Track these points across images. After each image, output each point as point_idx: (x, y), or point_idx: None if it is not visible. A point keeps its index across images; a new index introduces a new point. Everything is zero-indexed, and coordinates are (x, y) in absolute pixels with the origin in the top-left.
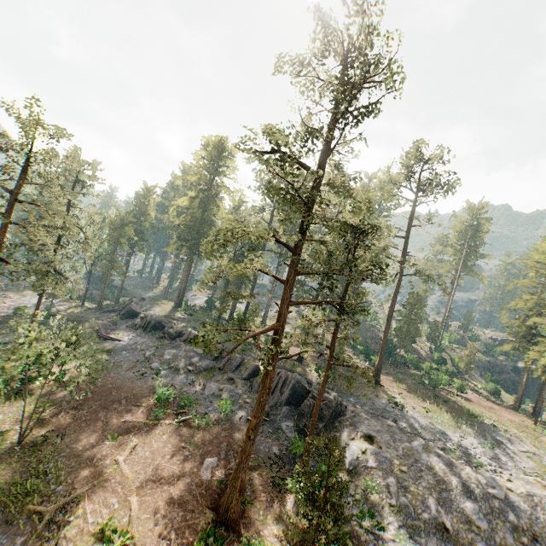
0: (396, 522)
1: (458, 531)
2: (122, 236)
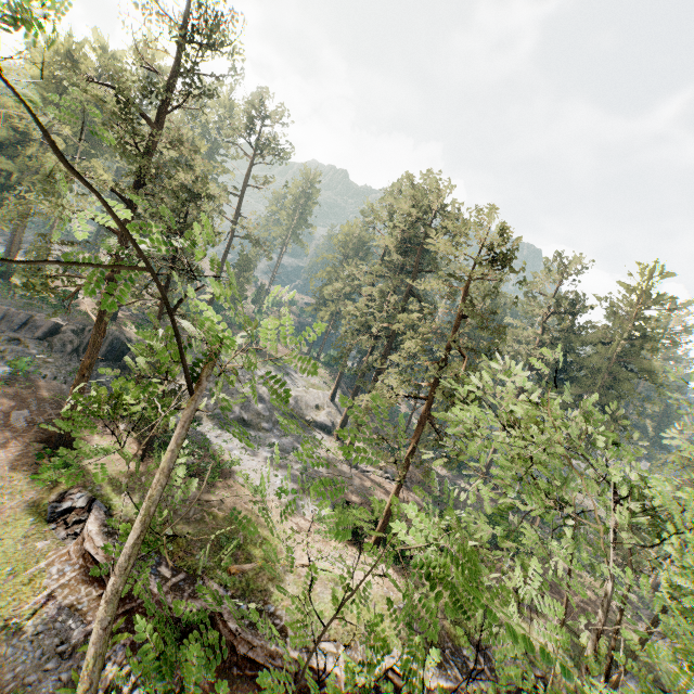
0: (211, 424)
1: (252, 420)
2: None
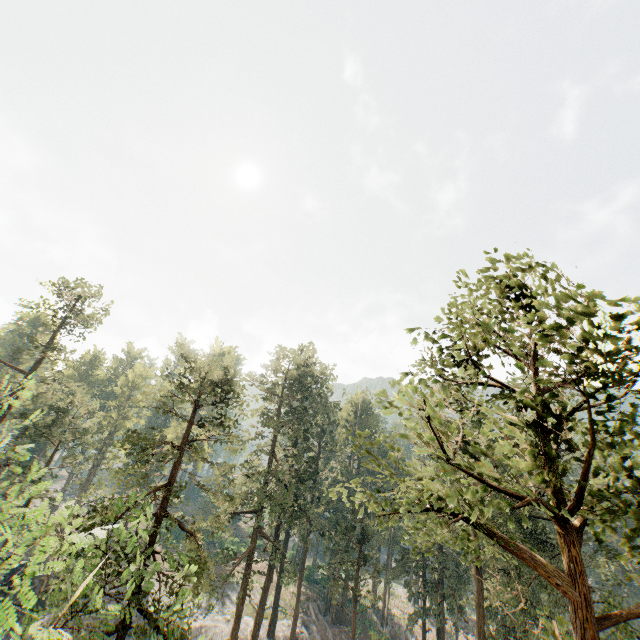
0: None
1: None
2: None
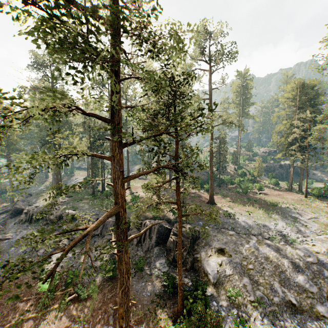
0: (259, 315)
1: (300, 302)
2: None
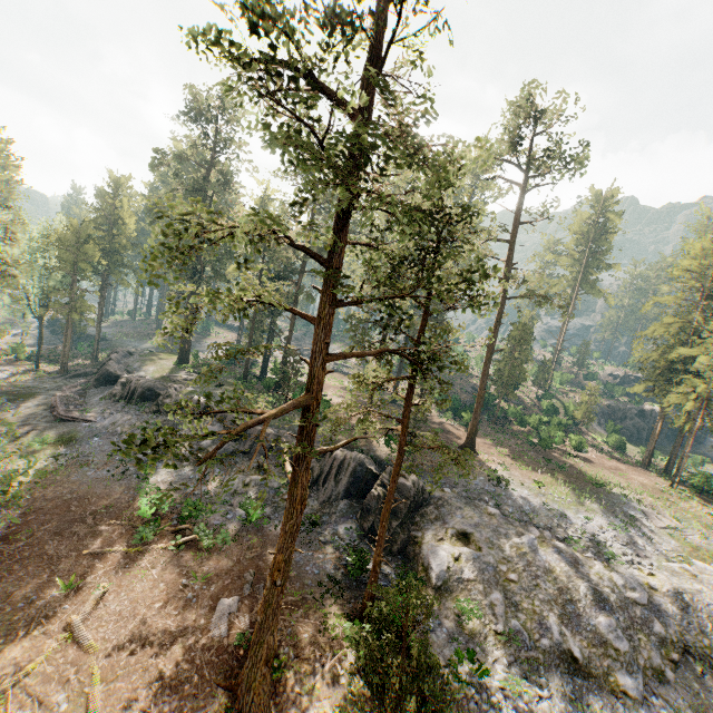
0: (505, 658)
1: (590, 659)
2: (81, 260)
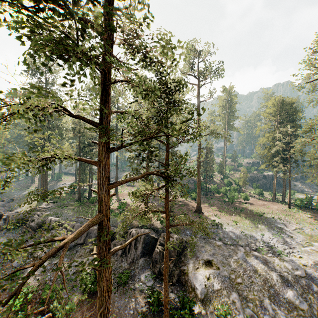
0: None
1: None
2: None
